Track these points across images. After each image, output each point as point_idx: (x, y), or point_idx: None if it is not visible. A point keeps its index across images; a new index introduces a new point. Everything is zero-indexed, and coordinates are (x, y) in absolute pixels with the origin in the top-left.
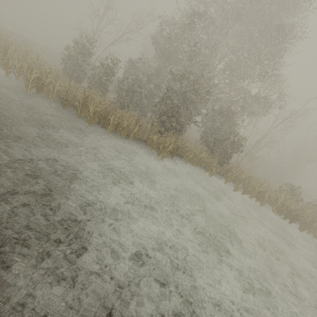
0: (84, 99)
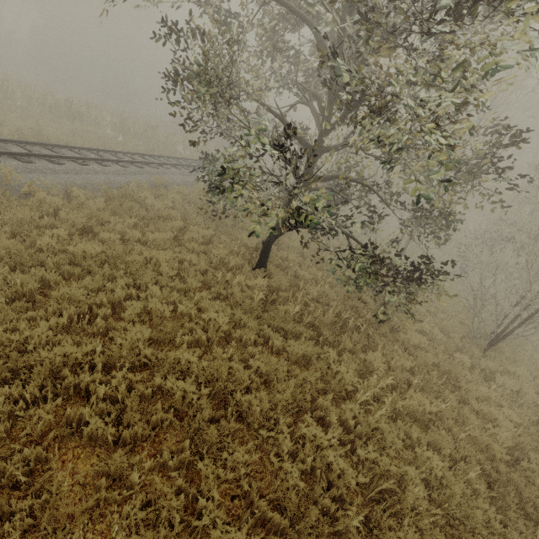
0: None
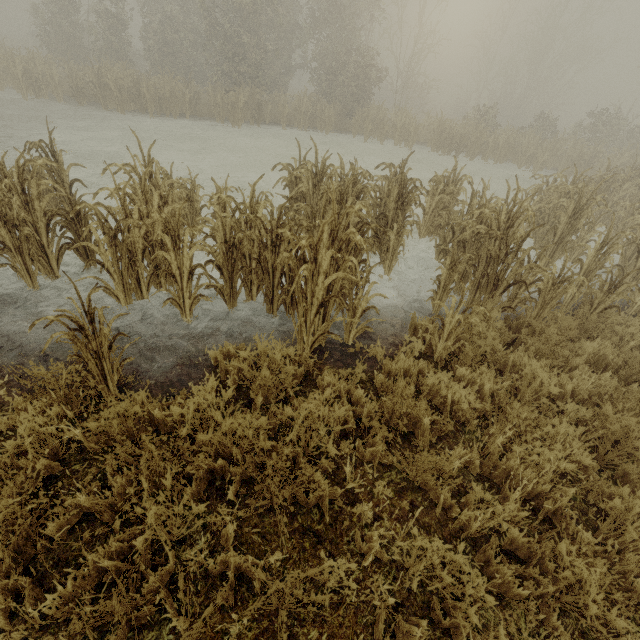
0: (98, 77)
